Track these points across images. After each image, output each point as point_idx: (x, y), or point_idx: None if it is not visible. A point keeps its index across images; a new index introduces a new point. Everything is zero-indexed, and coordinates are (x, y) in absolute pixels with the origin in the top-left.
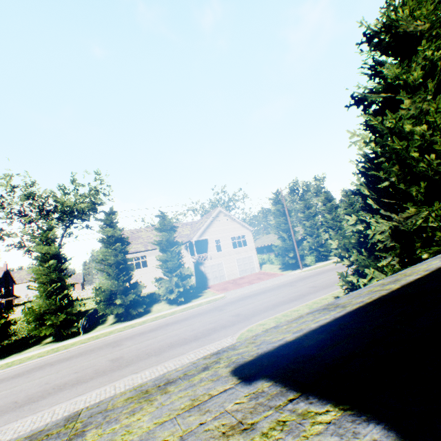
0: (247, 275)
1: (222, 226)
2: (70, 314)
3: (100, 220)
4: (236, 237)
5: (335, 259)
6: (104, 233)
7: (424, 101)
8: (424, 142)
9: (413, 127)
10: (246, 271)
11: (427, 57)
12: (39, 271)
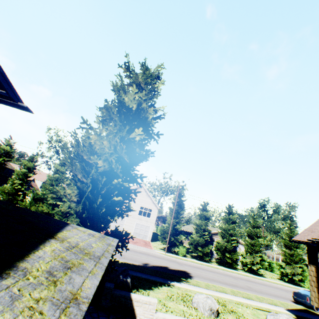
0: (138, 238)
1: (138, 196)
2: (16, 199)
3: (60, 160)
4: (144, 207)
5: (206, 263)
6: (55, 166)
7: (90, 128)
8: (75, 150)
9: (85, 142)
10: (139, 235)
11: (111, 106)
12: (17, 172)
